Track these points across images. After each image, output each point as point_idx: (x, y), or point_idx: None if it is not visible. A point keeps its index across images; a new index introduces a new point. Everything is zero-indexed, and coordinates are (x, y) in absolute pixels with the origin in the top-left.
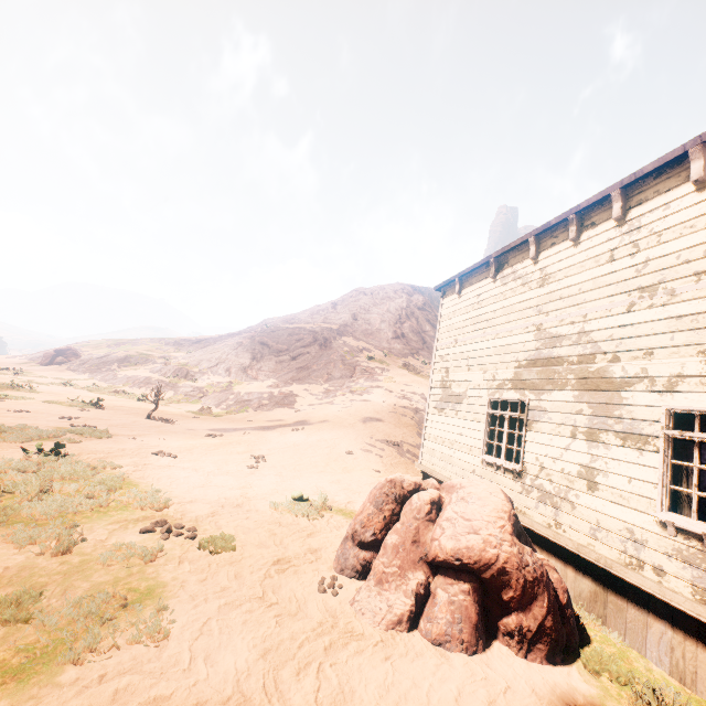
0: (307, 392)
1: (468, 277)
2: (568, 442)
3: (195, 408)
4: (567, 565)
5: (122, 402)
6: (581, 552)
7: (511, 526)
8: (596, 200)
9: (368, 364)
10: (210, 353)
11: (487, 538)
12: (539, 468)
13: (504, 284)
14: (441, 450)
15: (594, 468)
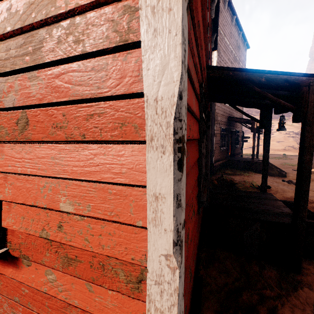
0: None
1: None
2: None
3: None
4: None
5: None
6: None
7: None
8: None
9: None
10: None
11: None
12: None
13: None
14: None
15: None
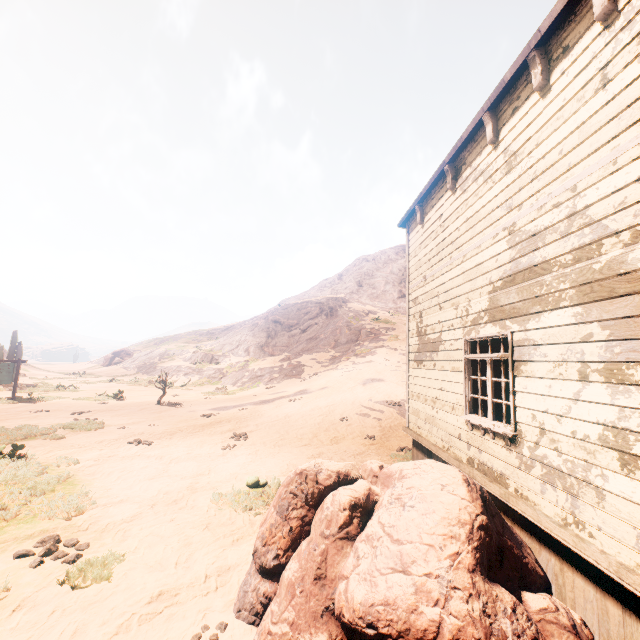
0: (314, 361)
1: (427, 200)
2: (576, 389)
3: (214, 389)
4: (605, 593)
5: (150, 390)
6: (626, 580)
7: (472, 553)
8: (562, 5)
9: (373, 326)
10: (231, 337)
11: (422, 584)
12: (539, 430)
13: (464, 190)
14: (425, 410)
15: (627, 429)
